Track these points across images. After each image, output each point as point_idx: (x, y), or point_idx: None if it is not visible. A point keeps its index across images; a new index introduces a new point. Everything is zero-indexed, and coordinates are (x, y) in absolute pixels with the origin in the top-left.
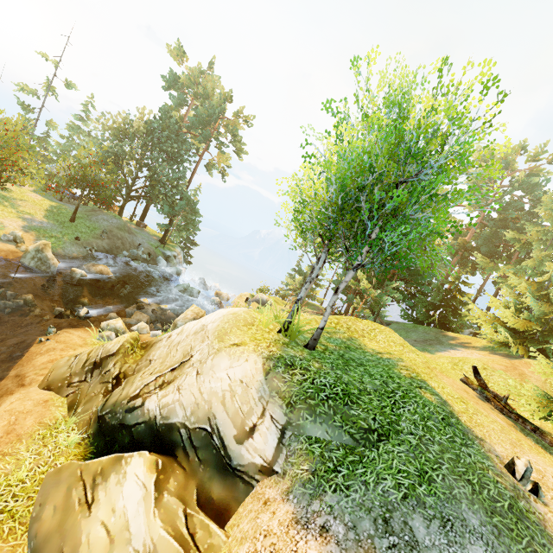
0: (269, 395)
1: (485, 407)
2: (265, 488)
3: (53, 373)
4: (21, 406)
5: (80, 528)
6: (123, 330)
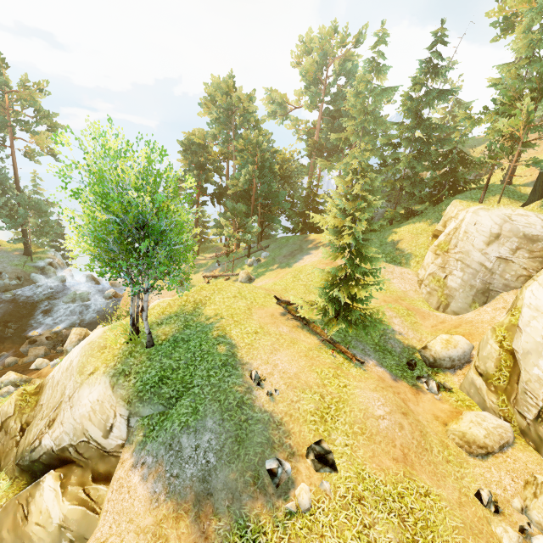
0: (117, 401)
1: (280, 322)
2: (125, 454)
3: None
4: None
5: (28, 527)
6: (19, 379)
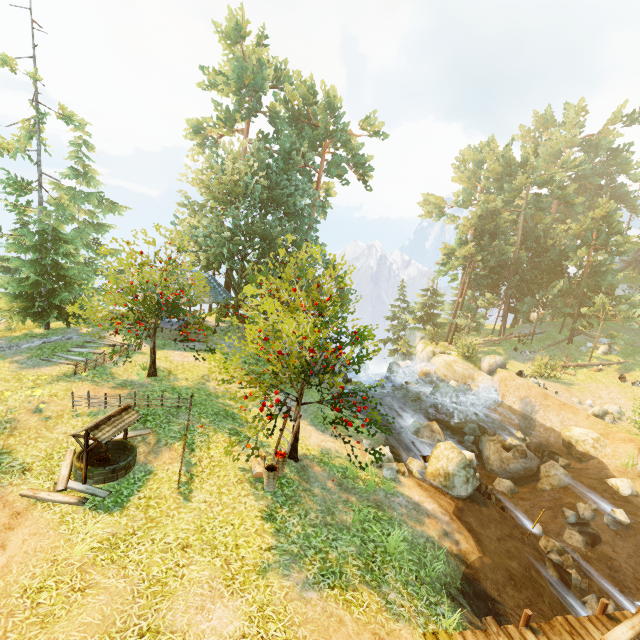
0: None
1: None
2: None
3: None
4: None
5: None
6: None
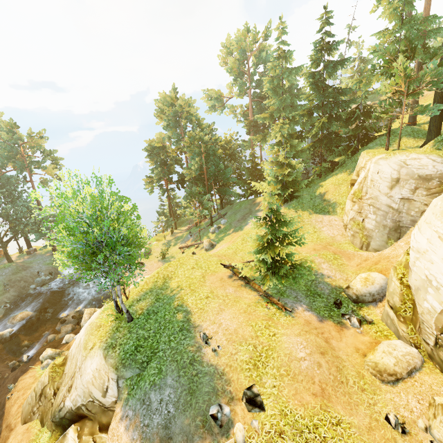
0: (109, 368)
1: (227, 285)
2: (117, 408)
3: (23, 413)
4: (16, 441)
5: None
6: (54, 353)
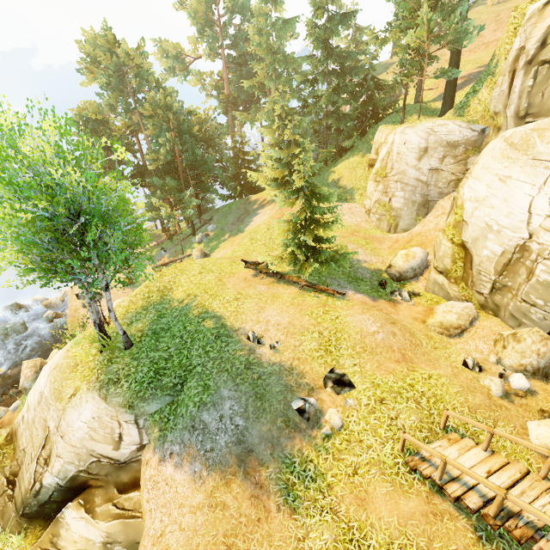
0: (116, 411)
1: (255, 284)
2: (146, 455)
3: None
4: None
5: None
6: None
